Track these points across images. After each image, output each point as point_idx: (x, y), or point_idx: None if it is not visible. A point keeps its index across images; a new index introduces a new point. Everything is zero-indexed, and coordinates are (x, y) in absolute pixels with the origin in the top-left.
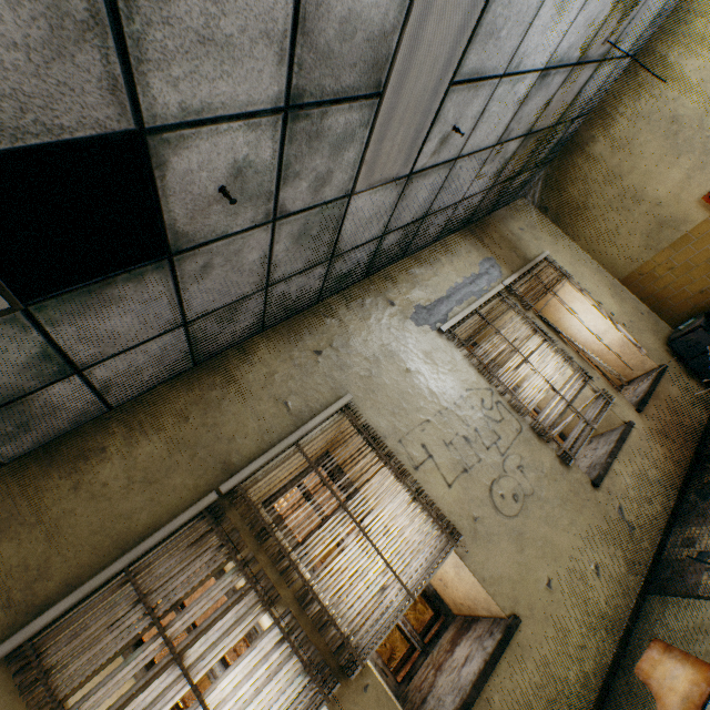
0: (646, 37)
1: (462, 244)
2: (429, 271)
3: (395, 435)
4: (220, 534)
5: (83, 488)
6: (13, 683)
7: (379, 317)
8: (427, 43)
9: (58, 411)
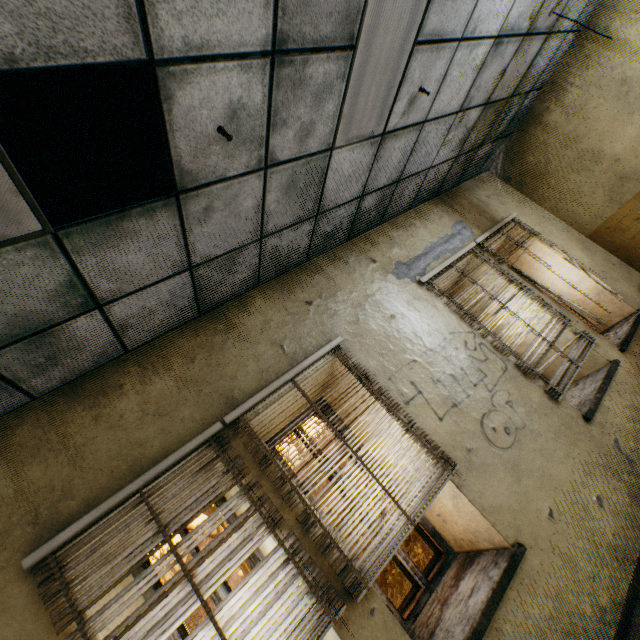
0: (587, 12)
1: (433, 211)
2: (406, 233)
3: (384, 373)
4: (225, 460)
5: (103, 419)
6: (38, 594)
7: (363, 273)
8: None
9: (82, 347)
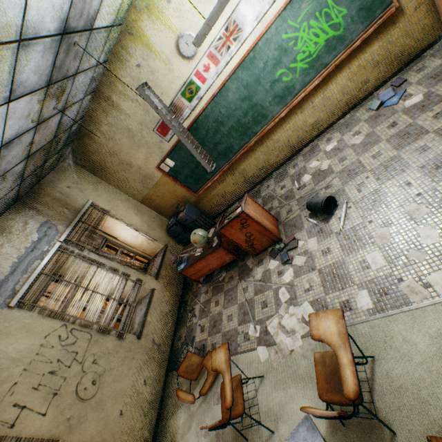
0: (94, 86)
1: (17, 219)
2: None
3: None
4: None
5: None
6: None
7: None
8: None
9: None
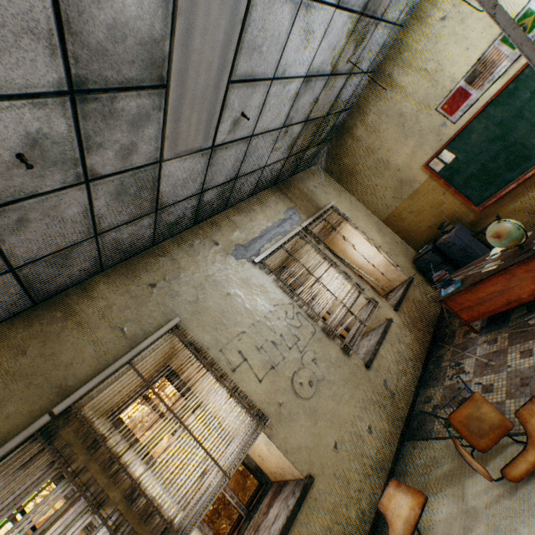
0: (378, 60)
1: (272, 198)
2: (247, 218)
3: (217, 346)
4: (51, 451)
5: None
6: None
7: (206, 255)
8: (199, 51)
9: None
